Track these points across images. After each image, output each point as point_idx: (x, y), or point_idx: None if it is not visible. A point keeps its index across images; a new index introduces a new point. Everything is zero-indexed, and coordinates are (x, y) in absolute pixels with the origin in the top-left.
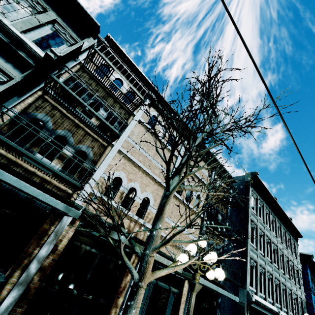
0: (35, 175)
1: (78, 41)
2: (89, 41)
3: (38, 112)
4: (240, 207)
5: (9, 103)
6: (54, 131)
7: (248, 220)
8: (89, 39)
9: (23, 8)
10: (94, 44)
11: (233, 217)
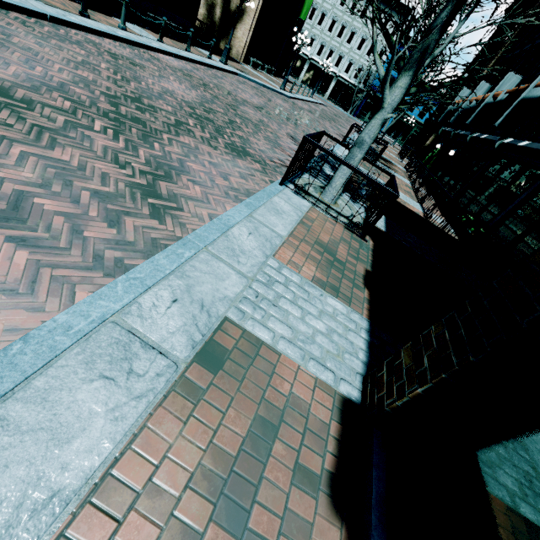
0: None
1: None
2: None
3: None
4: None
5: None
6: None
7: None
8: None
9: None
10: None
11: None
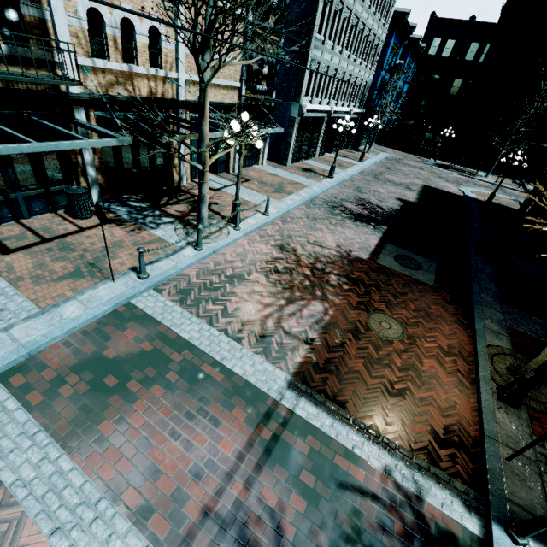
0: None
1: None
2: None
3: None
4: None
5: None
6: None
7: None
8: None
9: None
10: None
11: None
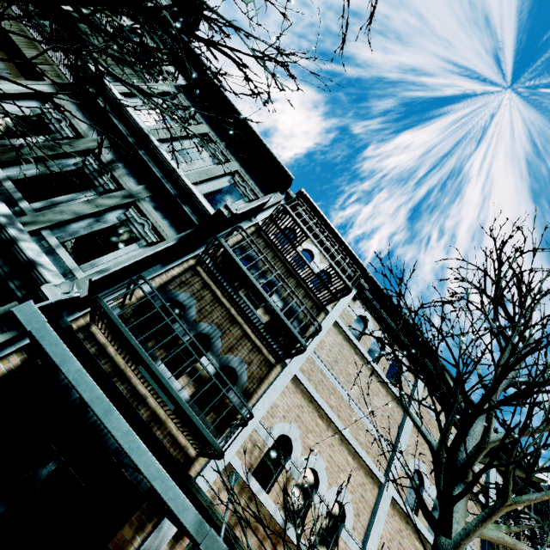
0: (144, 403)
1: (260, 196)
2: (275, 197)
3: (181, 291)
4: None
5: (147, 272)
6: (196, 324)
7: None
8: (275, 194)
9: (202, 158)
10: (281, 200)
11: None
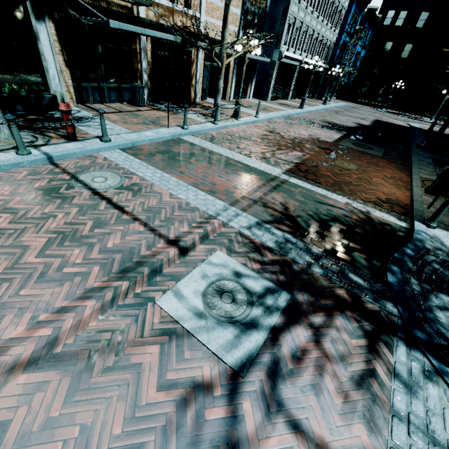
0: (100, 0)
1: None
2: None
3: None
4: None
5: None
6: None
7: None
8: None
9: None
10: None
11: None
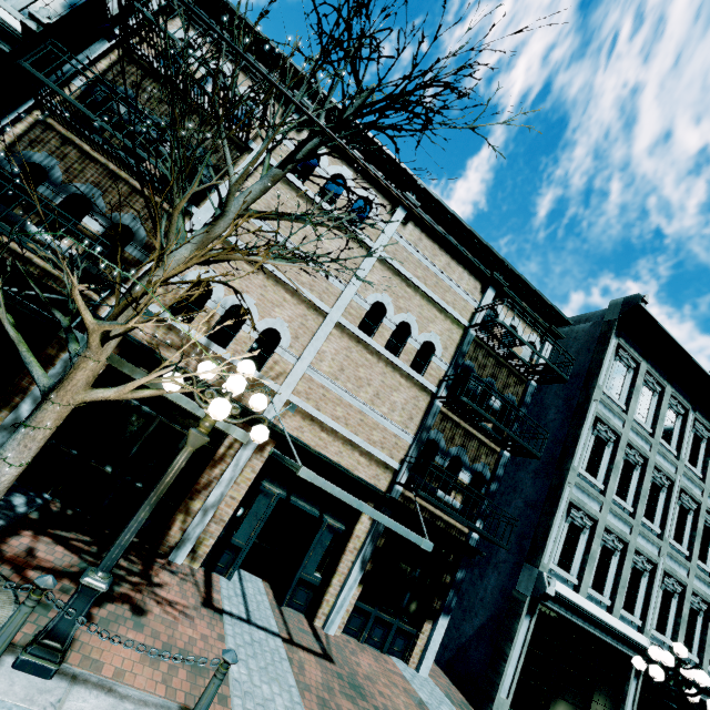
0: (31, 264)
1: None
2: None
3: (35, 152)
4: (559, 382)
5: None
6: (66, 185)
7: (584, 417)
8: None
9: None
10: None
11: (551, 412)
